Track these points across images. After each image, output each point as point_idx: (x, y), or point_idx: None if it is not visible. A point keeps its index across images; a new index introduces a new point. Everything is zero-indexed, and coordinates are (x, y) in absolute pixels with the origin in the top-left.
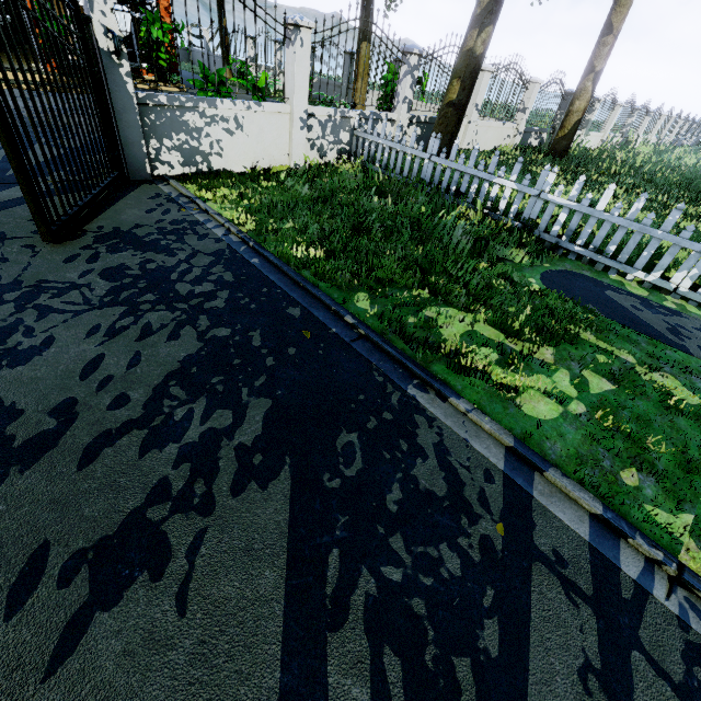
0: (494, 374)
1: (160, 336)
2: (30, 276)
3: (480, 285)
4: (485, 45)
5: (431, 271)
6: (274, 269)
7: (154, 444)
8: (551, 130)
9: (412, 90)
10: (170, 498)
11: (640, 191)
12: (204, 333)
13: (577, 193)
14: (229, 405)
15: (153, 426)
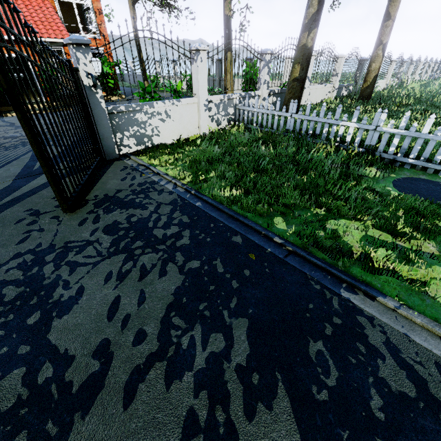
0: (401, 271)
1: (154, 274)
2: (59, 240)
3: (358, 199)
4: (313, 40)
5: (318, 193)
6: (213, 208)
7: (174, 374)
8: (354, 84)
9: (268, 75)
10: (200, 430)
11: (431, 113)
12: (182, 267)
13: (405, 124)
14: (218, 328)
15: (169, 357)
